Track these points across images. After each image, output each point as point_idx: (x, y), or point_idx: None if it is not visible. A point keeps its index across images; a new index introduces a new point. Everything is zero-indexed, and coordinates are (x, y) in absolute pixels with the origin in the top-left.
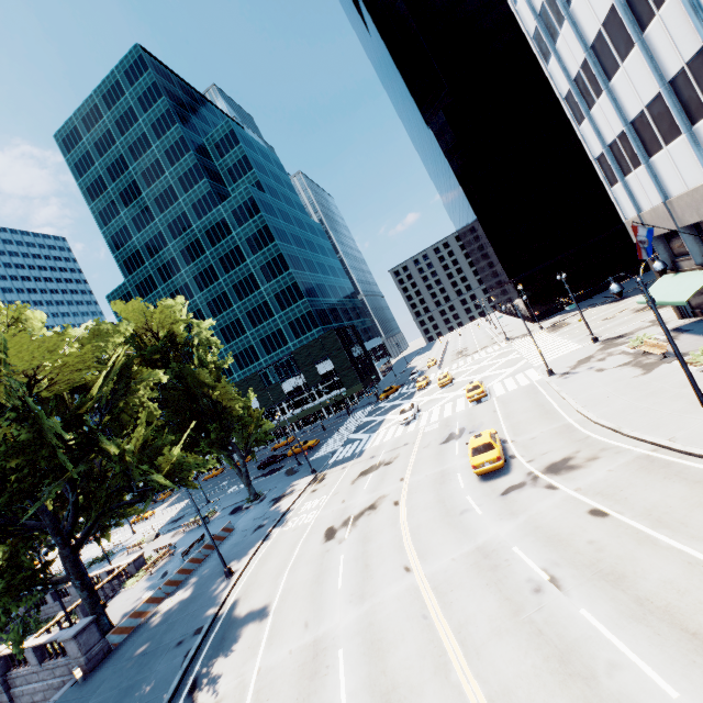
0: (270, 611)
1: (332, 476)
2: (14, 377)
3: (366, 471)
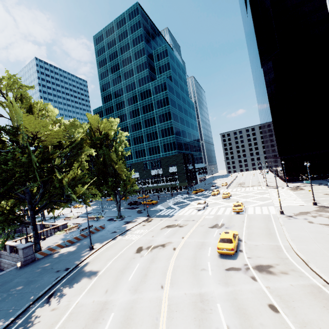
0: (97, 275)
1: (154, 221)
2: (27, 133)
3: (169, 226)
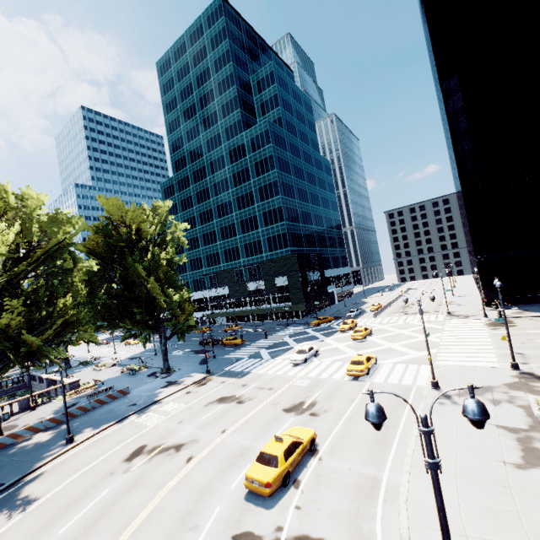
0: (26, 510)
1: (210, 385)
2: None
3: (224, 399)
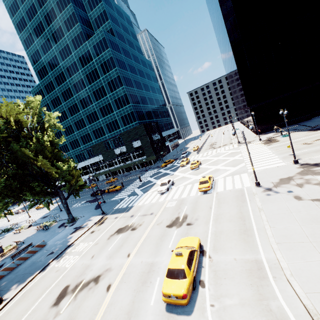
0: None
1: (107, 222)
2: None
3: (120, 230)
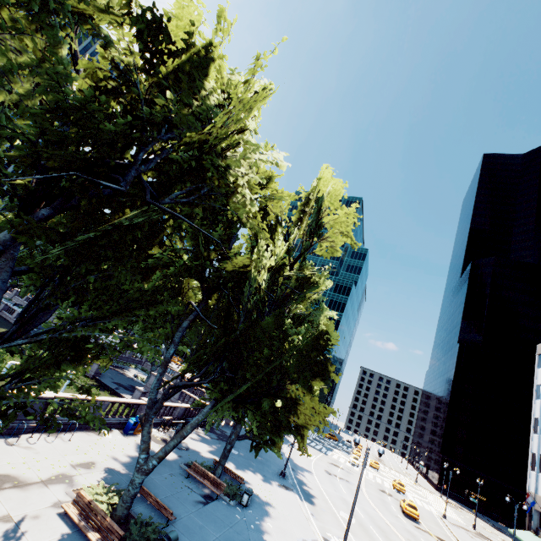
0: (314, 474)
1: (312, 449)
2: None
3: (335, 465)
